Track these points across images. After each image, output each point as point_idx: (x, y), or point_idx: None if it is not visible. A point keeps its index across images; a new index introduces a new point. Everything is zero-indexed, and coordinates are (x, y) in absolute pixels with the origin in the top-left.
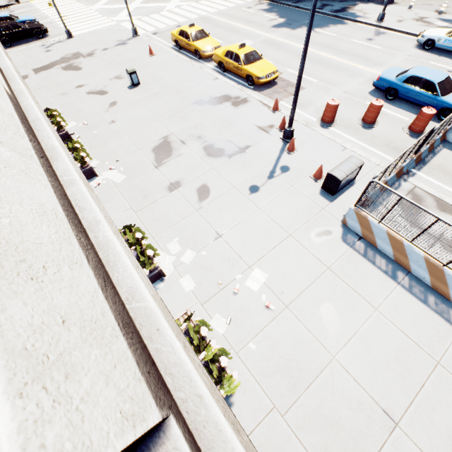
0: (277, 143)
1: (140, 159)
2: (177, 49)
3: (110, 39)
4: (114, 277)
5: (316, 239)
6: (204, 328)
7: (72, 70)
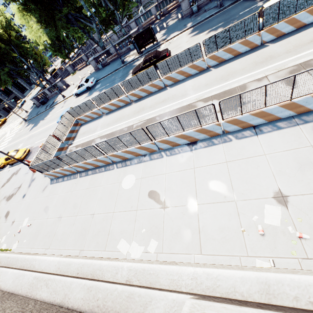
0: (31, 173)
1: None
2: None
3: None
4: None
5: (43, 192)
6: None
7: None
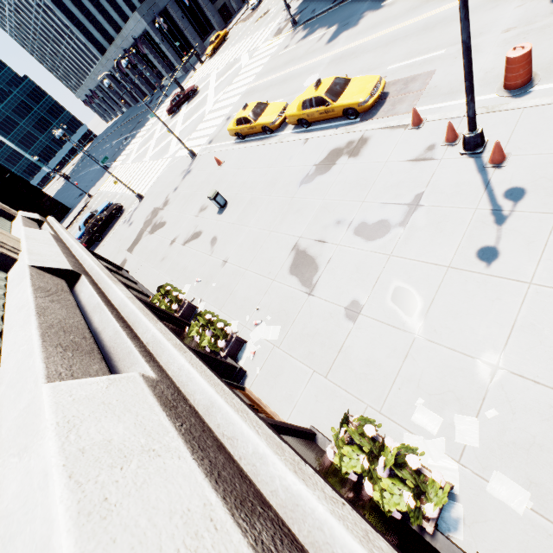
0: (462, 165)
1: (283, 293)
2: (241, 140)
3: (175, 177)
4: None
5: None
6: None
7: (158, 230)
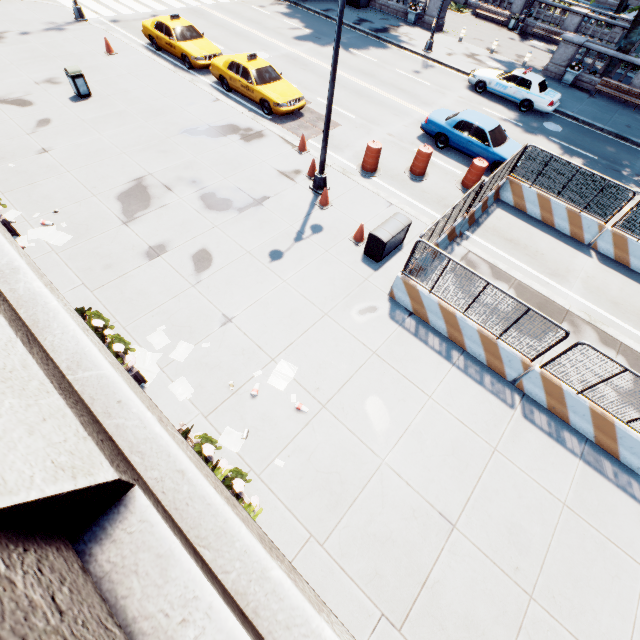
0: (305, 195)
1: (97, 211)
2: (154, 49)
3: (34, 19)
4: (47, 342)
5: (358, 317)
6: (208, 445)
7: None
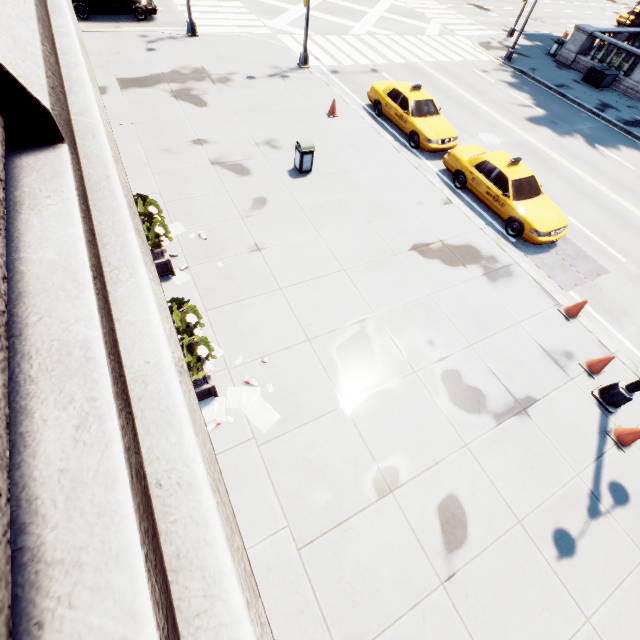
0: (588, 408)
1: (311, 372)
2: (373, 114)
3: (260, 60)
4: None
5: None
6: None
7: (188, 103)
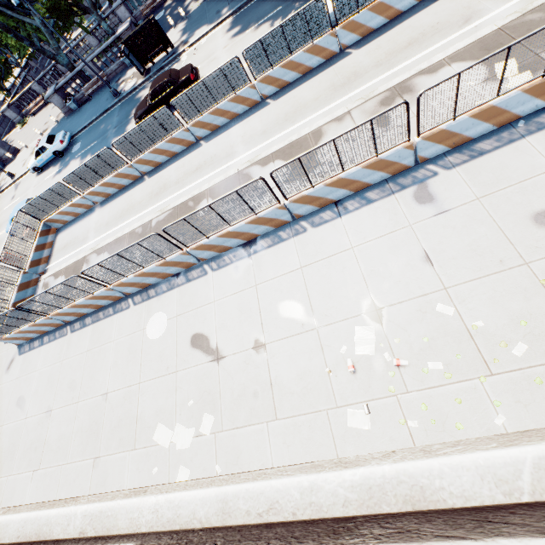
0: None
1: None
2: None
3: None
4: None
5: (8, 371)
6: None
7: None
